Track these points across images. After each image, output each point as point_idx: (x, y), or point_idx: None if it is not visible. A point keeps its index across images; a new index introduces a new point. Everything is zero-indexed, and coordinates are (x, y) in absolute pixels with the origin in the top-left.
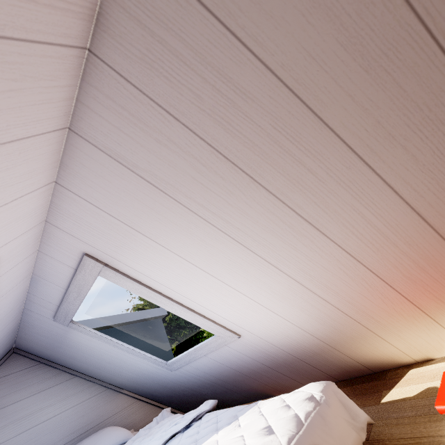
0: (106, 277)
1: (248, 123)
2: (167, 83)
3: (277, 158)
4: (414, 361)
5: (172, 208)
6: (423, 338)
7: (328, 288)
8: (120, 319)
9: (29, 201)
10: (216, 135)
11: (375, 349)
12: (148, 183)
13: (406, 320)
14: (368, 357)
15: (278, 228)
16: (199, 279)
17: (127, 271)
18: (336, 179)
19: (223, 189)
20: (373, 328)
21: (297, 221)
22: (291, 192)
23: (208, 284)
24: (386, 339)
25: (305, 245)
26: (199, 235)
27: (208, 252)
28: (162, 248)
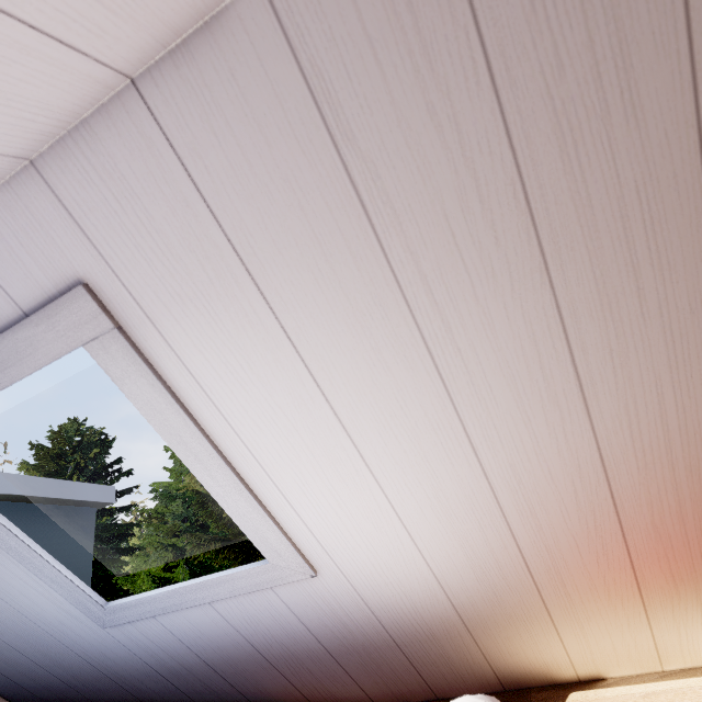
0: (100, 358)
1: (605, 161)
2: (525, 8)
3: (607, 246)
4: (575, 678)
5: (363, 259)
6: (612, 639)
7: (532, 515)
8: (6, 484)
9: (54, 71)
10: (540, 155)
11: (533, 645)
12: (349, 186)
13: (608, 602)
14: (512, 659)
15: (526, 374)
16: (313, 428)
17: (162, 361)
18: (665, 321)
19: (484, 262)
20: (554, 606)
21: (563, 373)
22: (589, 316)
23: (325, 444)
24: (560, 630)
25: (548, 421)
26: (378, 336)
27: (371, 376)
28: (281, 336)
